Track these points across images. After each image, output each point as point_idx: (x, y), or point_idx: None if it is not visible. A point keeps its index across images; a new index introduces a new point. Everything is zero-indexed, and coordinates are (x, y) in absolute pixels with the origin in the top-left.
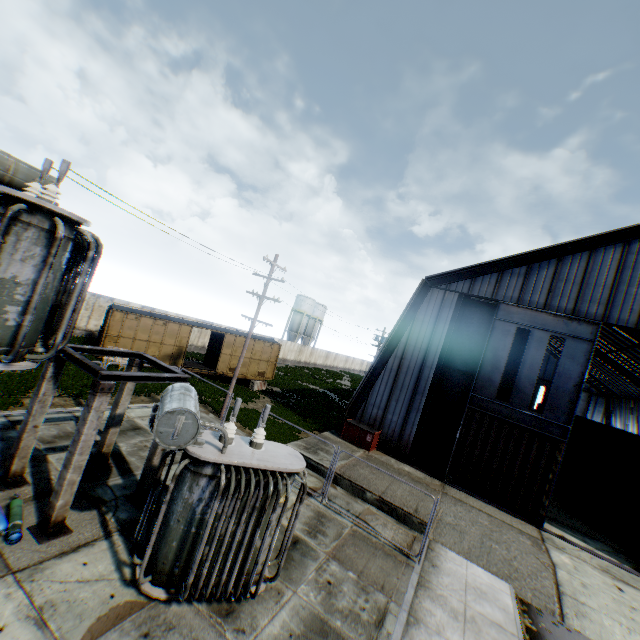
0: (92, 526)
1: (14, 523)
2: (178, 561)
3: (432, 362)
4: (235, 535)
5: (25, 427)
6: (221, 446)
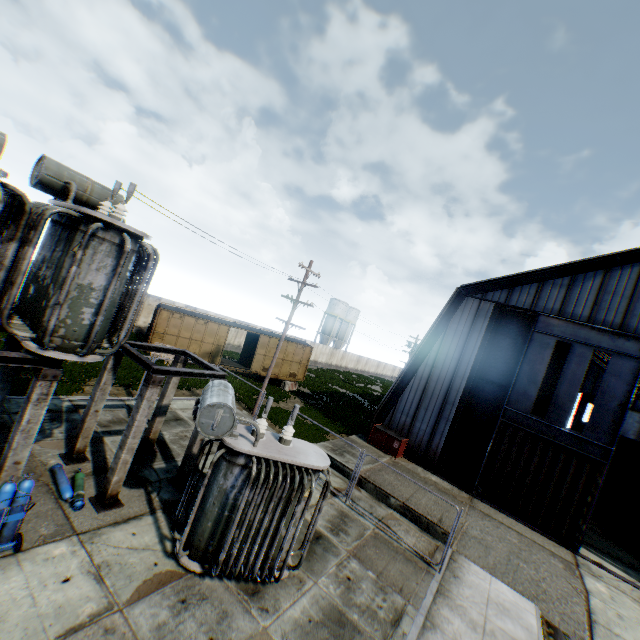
0: (140, 502)
1: (78, 493)
2: (212, 540)
3: (464, 372)
4: (263, 521)
5: (88, 411)
6: (253, 440)
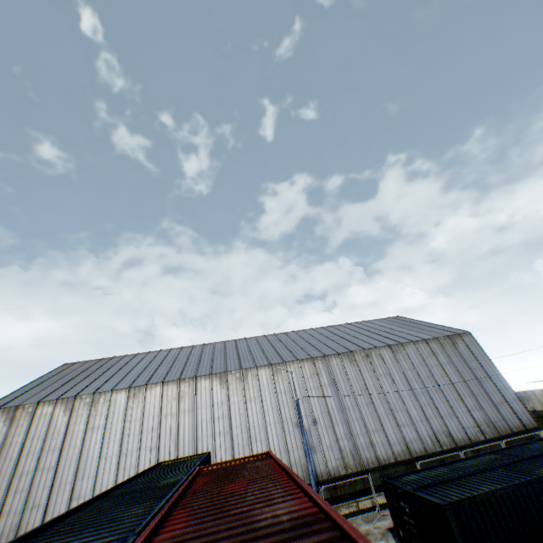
0: None
1: None
2: None
3: None
4: None
5: None
6: None
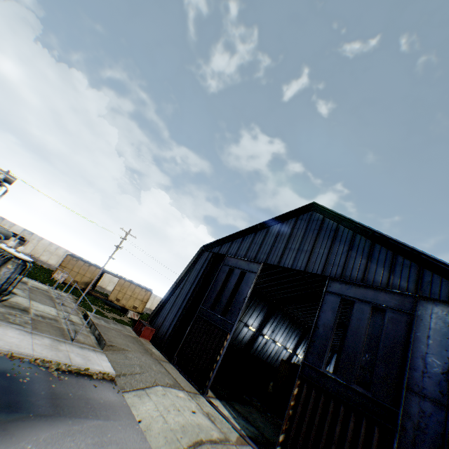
0: None
1: None
2: None
3: (192, 290)
4: None
5: None
6: (4, 245)
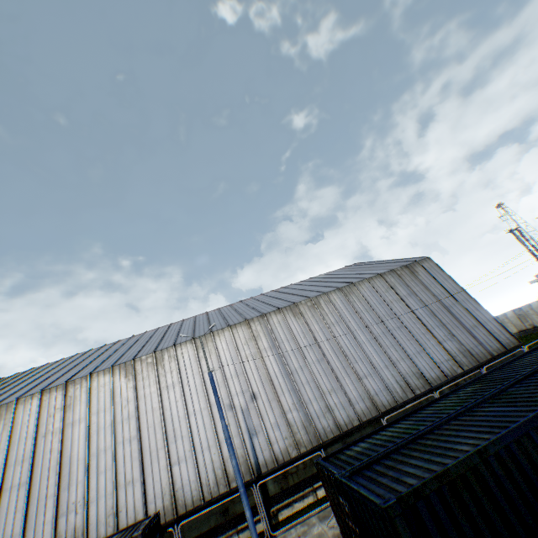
0: None
1: None
2: None
3: None
4: None
5: None
6: None
